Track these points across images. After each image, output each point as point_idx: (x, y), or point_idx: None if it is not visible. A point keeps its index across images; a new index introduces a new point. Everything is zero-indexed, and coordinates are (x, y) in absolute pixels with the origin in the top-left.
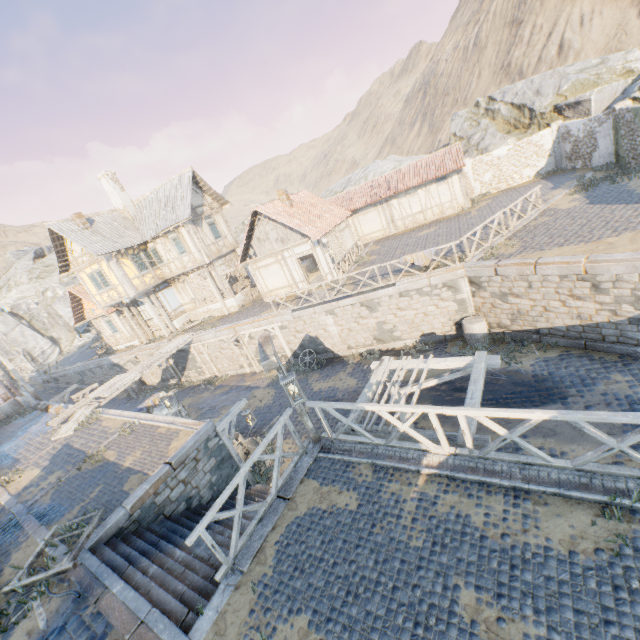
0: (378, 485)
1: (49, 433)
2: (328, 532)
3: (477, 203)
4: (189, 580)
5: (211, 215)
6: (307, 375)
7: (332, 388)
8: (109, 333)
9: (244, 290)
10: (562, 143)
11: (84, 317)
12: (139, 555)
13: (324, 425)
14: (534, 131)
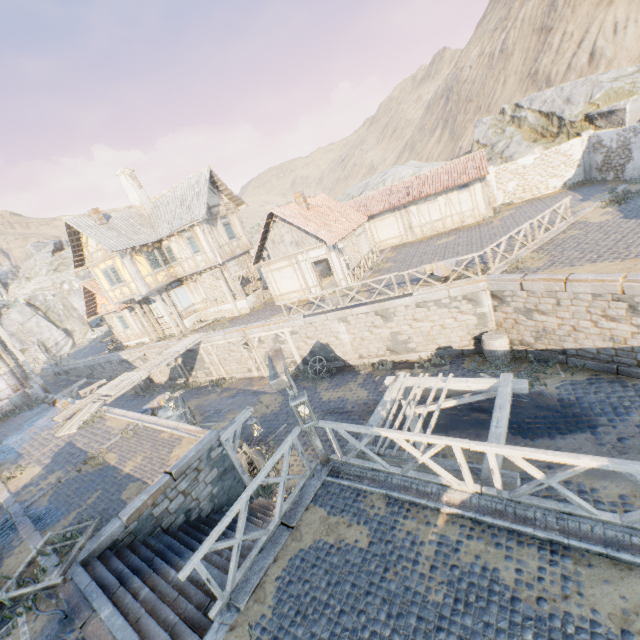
0: (392, 521)
1: (54, 429)
2: (335, 572)
3: (499, 213)
4: (182, 608)
5: (226, 215)
6: (316, 383)
7: (341, 399)
8: (120, 329)
9: (256, 292)
10: (592, 153)
11: (97, 312)
12: (132, 574)
13: (334, 447)
14: (562, 140)
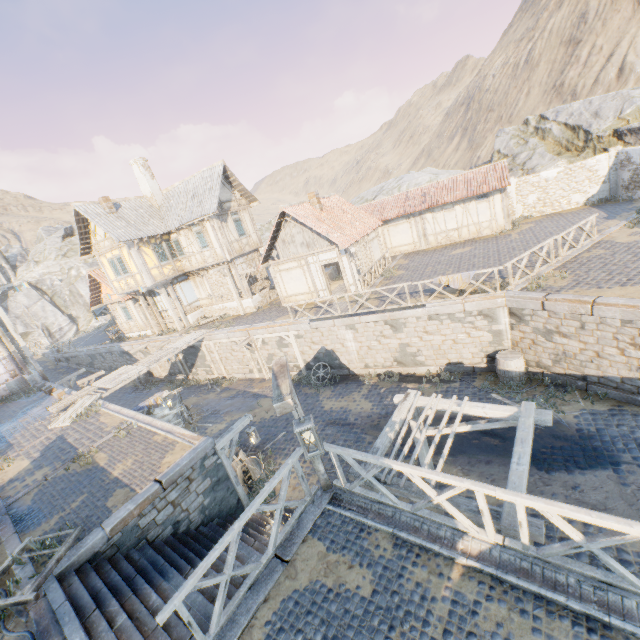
0: (399, 567)
1: (47, 420)
2: (332, 623)
3: (518, 226)
4: None
5: (238, 211)
6: (318, 390)
7: (344, 409)
8: (123, 319)
9: (262, 291)
10: (620, 170)
11: (101, 301)
12: (110, 594)
13: (338, 473)
14: (588, 155)
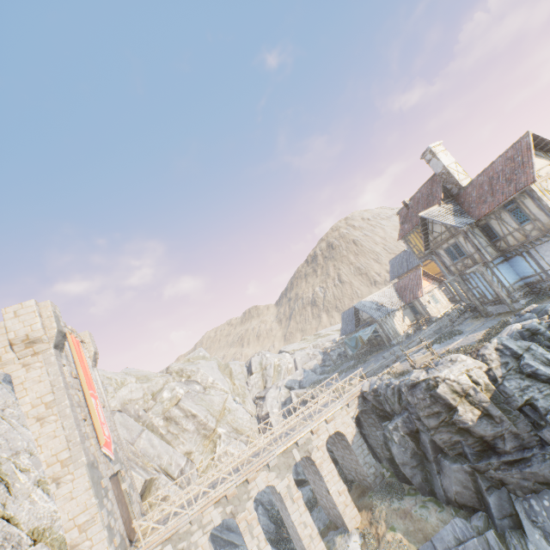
0: None
1: None
2: None
3: None
4: None
5: None
6: None
7: None
8: (432, 305)
9: None
10: None
11: (417, 294)
12: None
13: None
14: None
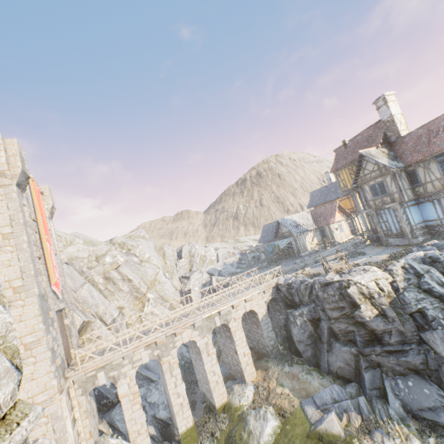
0: None
1: None
2: None
3: None
4: None
5: None
6: None
7: None
8: (338, 232)
9: None
10: None
11: (329, 221)
12: None
13: None
14: None
